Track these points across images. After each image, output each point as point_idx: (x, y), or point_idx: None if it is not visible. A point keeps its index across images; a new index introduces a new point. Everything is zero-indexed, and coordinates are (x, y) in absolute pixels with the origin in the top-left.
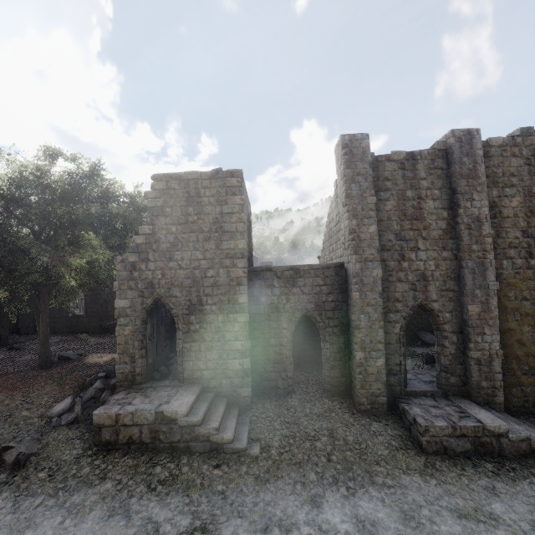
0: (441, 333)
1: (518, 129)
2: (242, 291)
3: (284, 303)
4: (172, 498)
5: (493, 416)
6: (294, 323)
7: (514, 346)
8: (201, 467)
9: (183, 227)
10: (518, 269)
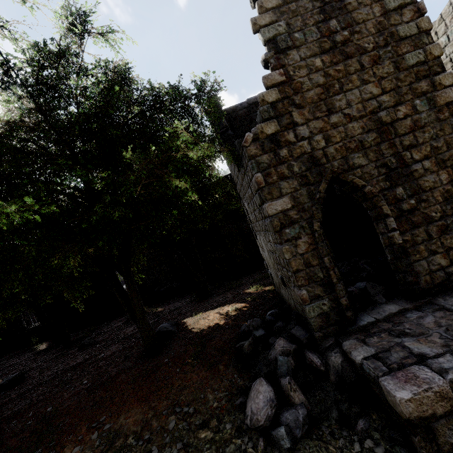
0: None
1: None
2: None
3: None
4: None
5: None
6: None
7: None
8: None
9: (331, 55)
10: None
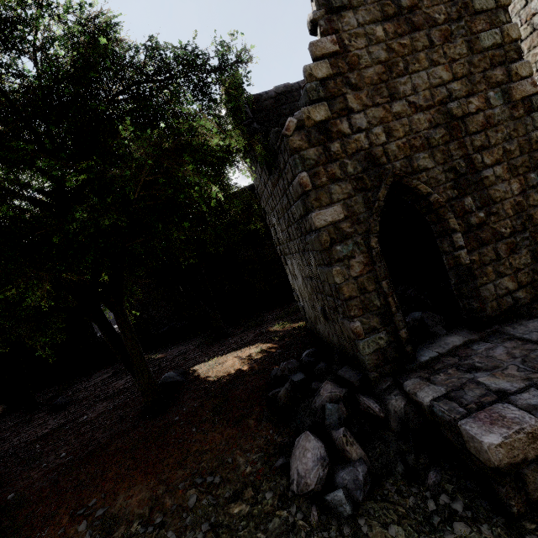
0: None
1: None
2: None
3: None
4: None
5: None
6: None
7: None
8: None
9: (396, 24)
10: None
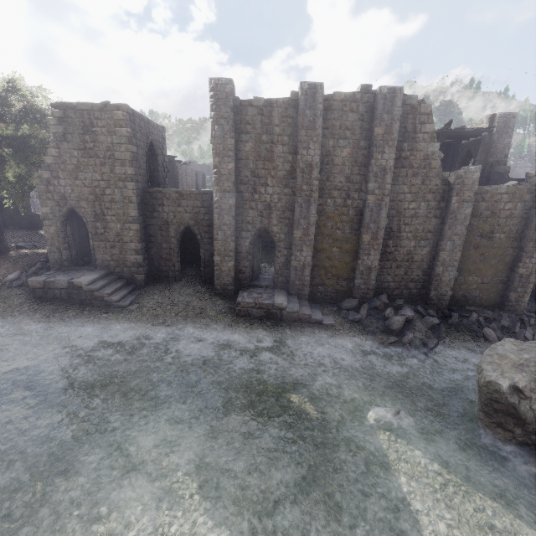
0: (277, 248)
1: (360, 86)
2: (133, 207)
3: (172, 219)
4: (73, 323)
5: (286, 300)
6: (179, 233)
7: (324, 260)
8: (96, 313)
9: (83, 153)
10: (338, 207)
